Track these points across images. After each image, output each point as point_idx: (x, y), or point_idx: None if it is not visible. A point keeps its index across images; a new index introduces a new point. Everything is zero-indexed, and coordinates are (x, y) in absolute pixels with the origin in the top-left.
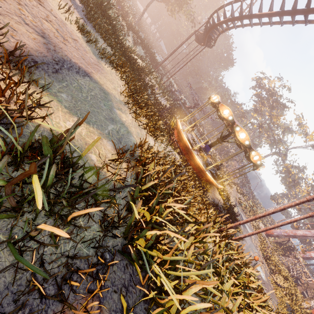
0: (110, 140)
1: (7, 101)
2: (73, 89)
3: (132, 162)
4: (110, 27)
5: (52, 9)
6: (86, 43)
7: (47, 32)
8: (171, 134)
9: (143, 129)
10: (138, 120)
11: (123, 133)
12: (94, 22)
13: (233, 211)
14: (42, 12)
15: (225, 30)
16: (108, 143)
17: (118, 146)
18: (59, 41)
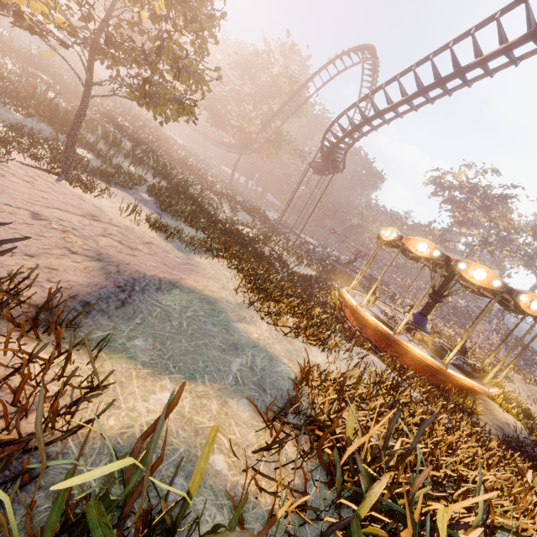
0: (243, 394)
1: (19, 417)
2: (155, 321)
3: (304, 433)
4: (194, 207)
5: (112, 219)
6: (166, 240)
7: (106, 250)
8: (342, 319)
9: (294, 338)
10: (280, 326)
11: (262, 366)
12: (172, 210)
13: None
14: (98, 227)
15: (352, 144)
16: (240, 407)
17: (262, 401)
18: (124, 256)
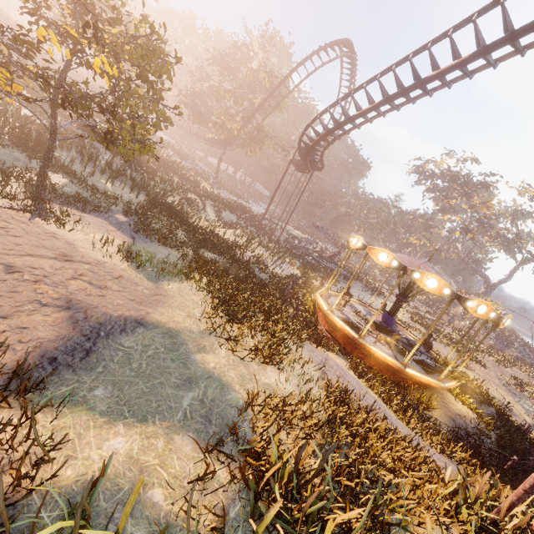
0: (189, 428)
1: None
2: (116, 367)
3: (234, 461)
4: (171, 221)
5: (84, 255)
6: (136, 270)
7: (75, 296)
8: (316, 321)
9: (252, 360)
10: (238, 351)
11: (213, 396)
12: (146, 231)
13: (513, 424)
14: (69, 269)
15: (327, 146)
16: (184, 441)
17: (206, 433)
18: (92, 298)
